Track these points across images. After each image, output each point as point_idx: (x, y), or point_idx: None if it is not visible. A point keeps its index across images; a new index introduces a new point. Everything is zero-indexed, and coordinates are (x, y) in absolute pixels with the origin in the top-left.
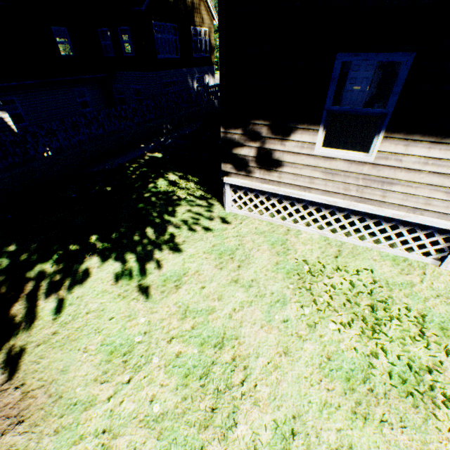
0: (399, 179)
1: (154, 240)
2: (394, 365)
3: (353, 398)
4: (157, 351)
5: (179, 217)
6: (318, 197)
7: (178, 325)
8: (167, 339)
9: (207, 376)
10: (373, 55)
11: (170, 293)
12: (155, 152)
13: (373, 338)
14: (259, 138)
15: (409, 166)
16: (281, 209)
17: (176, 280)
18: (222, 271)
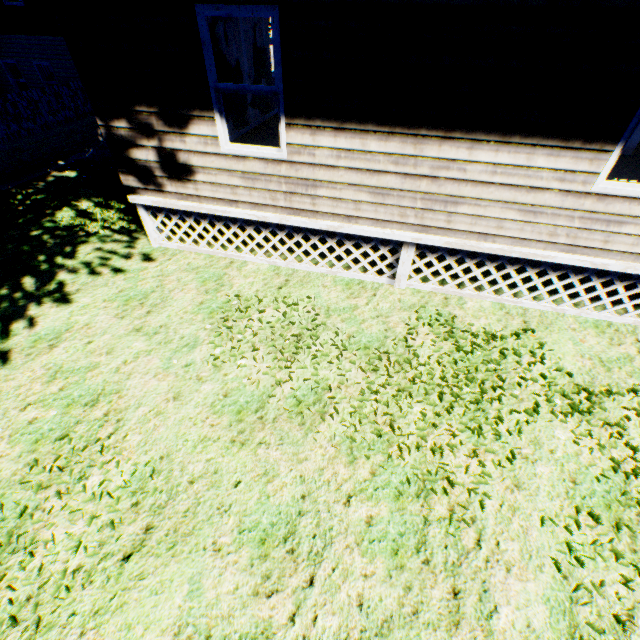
0: (321, 180)
1: (33, 293)
2: (296, 391)
3: (238, 428)
4: (3, 422)
5: (81, 259)
6: (246, 212)
7: (42, 390)
8: (21, 408)
9: (65, 437)
10: (235, 8)
11: (40, 355)
12: (66, 170)
13: (286, 368)
14: (151, 133)
15: (325, 163)
16: (218, 235)
17: (54, 338)
18: (124, 320)
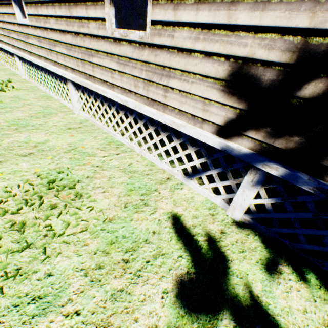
0: None
1: None
2: None
3: None
4: None
5: None
6: None
7: None
8: None
9: None
10: None
11: None
12: None
13: None
14: None
15: None
16: (2, 55)
17: None
18: None
